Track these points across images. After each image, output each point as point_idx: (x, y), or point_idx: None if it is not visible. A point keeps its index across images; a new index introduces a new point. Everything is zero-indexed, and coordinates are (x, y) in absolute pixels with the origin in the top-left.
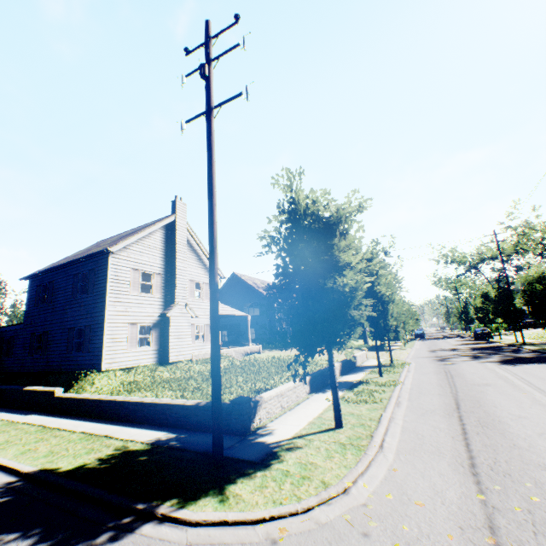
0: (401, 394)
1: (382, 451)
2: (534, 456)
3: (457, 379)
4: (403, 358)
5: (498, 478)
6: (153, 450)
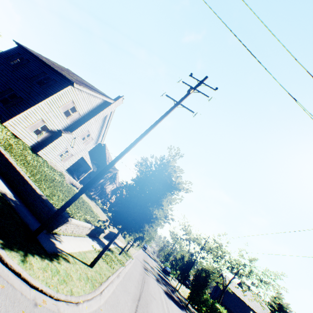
0: (122, 272)
1: (101, 295)
2: None
3: (146, 285)
4: (132, 253)
5: None
6: (1, 198)
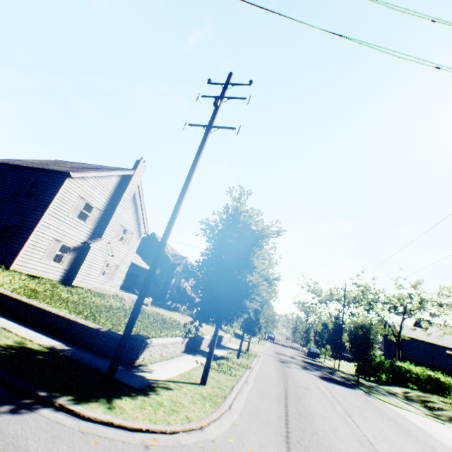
0: (250, 376)
1: (230, 410)
2: (325, 442)
3: (290, 378)
4: (256, 351)
5: (301, 448)
6: (50, 353)
